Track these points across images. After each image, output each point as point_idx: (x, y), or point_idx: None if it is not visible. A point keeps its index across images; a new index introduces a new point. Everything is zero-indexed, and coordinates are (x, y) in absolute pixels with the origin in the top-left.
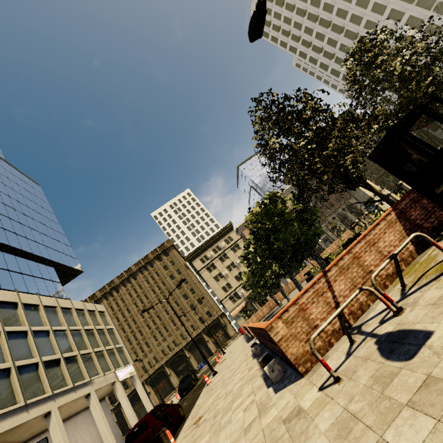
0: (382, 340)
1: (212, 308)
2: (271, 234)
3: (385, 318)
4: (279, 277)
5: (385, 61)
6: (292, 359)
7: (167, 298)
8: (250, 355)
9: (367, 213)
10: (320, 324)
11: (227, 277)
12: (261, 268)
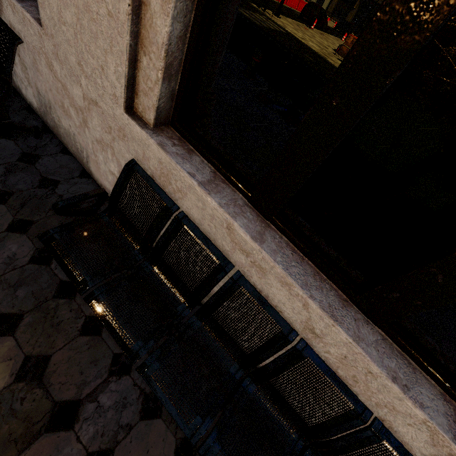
0: None
1: None
2: None
3: None
4: None
5: None
6: (341, 48)
7: None
8: None
9: None
10: None
11: None
12: None
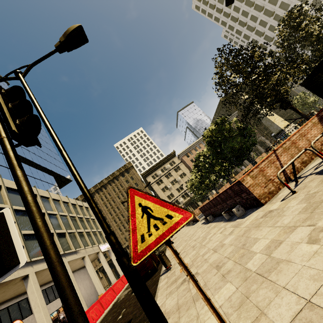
0: (320, 172)
1: None
2: (222, 144)
3: (318, 167)
4: (221, 178)
5: (306, 26)
6: (257, 196)
7: None
8: (203, 225)
9: (279, 140)
10: (272, 178)
11: (171, 189)
12: (208, 172)
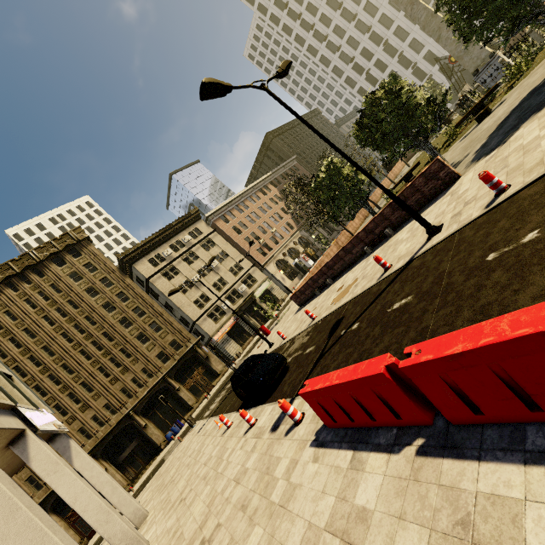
0: None
1: (180, 334)
2: None
3: None
4: None
5: None
6: None
7: (263, 84)
8: None
9: (503, 58)
10: None
11: (200, 286)
12: None
